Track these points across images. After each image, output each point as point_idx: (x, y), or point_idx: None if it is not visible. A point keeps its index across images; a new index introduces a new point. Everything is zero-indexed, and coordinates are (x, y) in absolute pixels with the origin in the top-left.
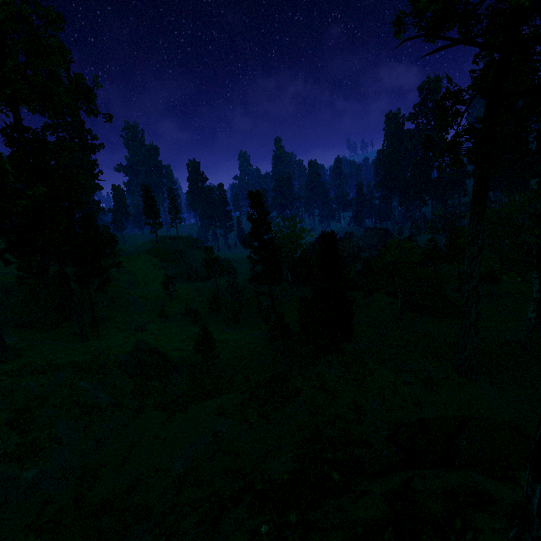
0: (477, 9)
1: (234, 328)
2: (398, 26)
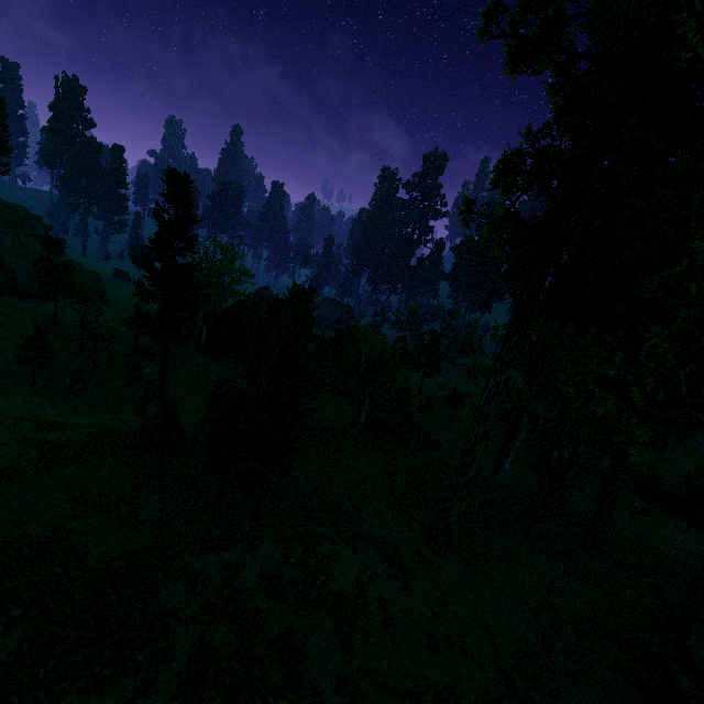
0: (576, 62)
1: (68, 406)
2: (489, 19)
